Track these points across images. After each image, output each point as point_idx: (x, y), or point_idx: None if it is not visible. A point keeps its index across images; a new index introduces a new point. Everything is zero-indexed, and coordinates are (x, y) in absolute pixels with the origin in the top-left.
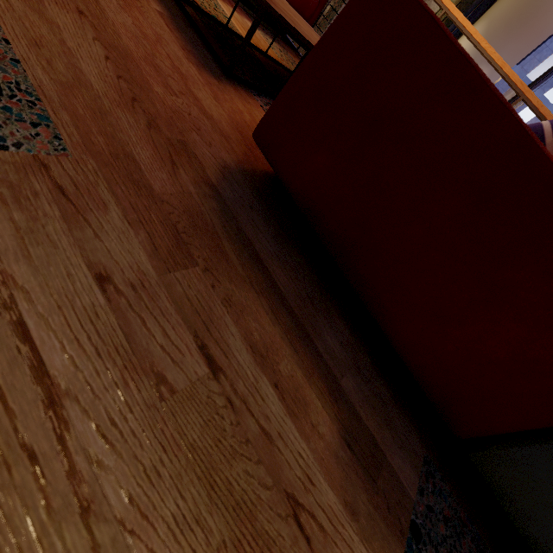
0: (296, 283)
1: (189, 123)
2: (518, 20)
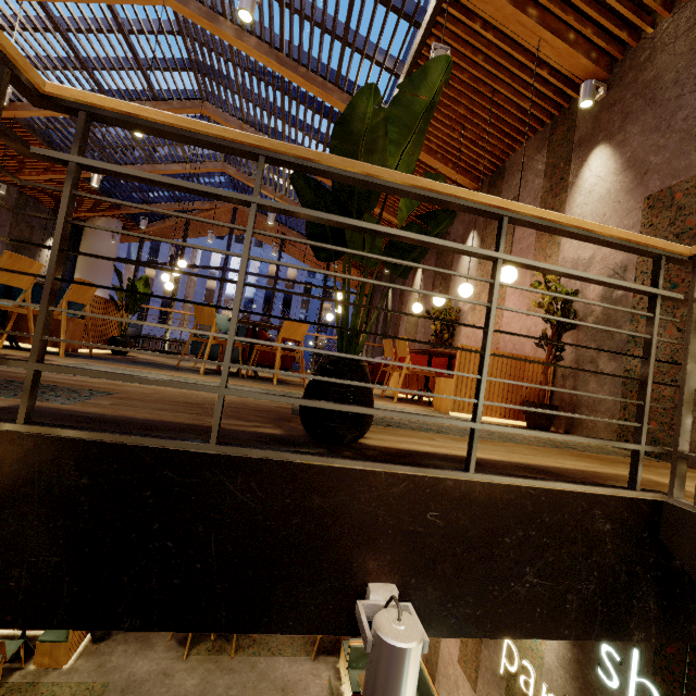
0: None
1: None
2: (91, 266)
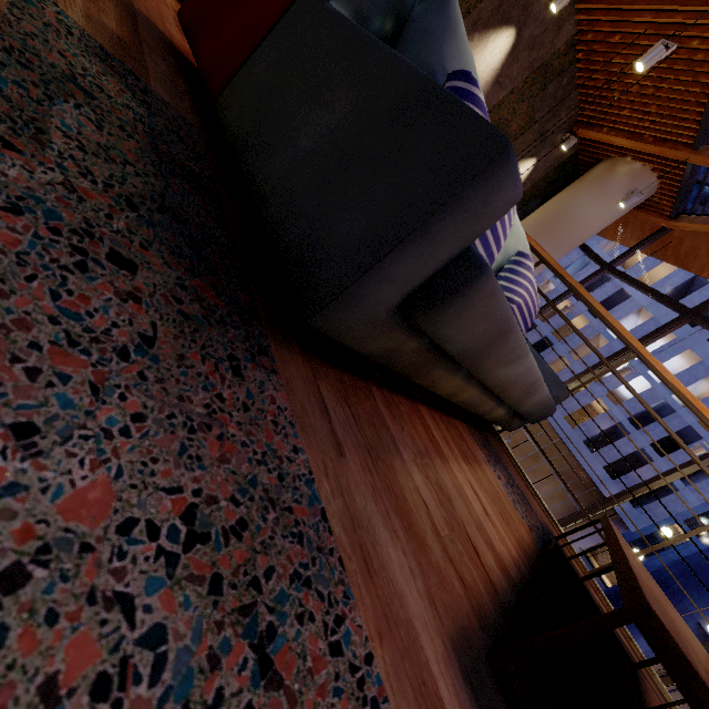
0: (158, 50)
1: (143, 5)
2: (543, 229)
